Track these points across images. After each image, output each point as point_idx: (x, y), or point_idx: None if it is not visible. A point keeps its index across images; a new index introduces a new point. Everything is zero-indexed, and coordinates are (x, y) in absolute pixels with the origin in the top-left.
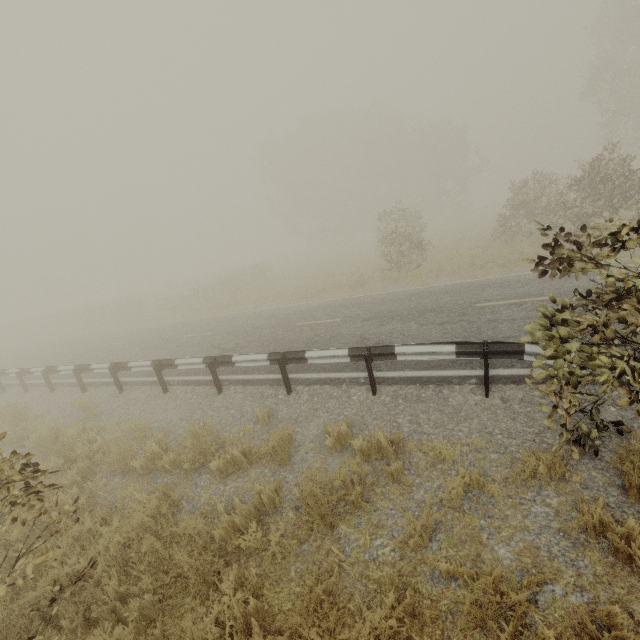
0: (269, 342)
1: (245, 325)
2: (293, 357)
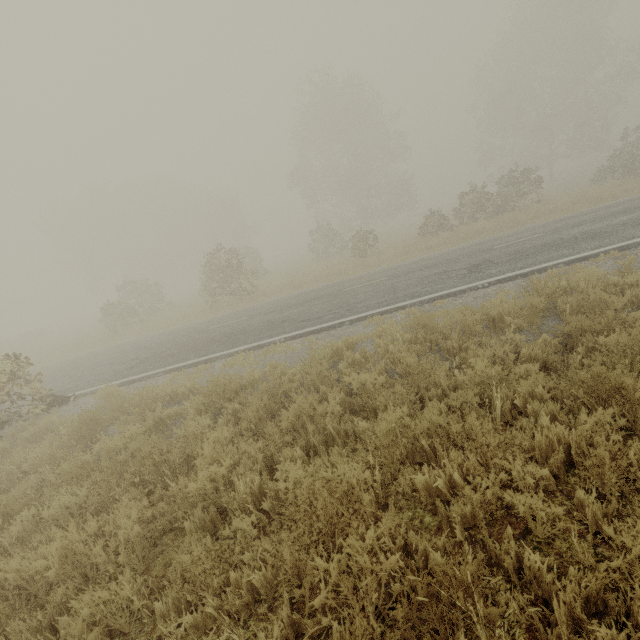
0: None
1: None
2: None
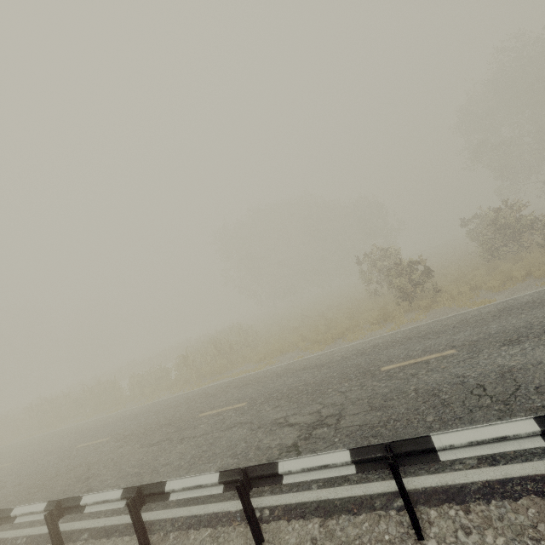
0: (380, 400)
1: (290, 384)
2: None
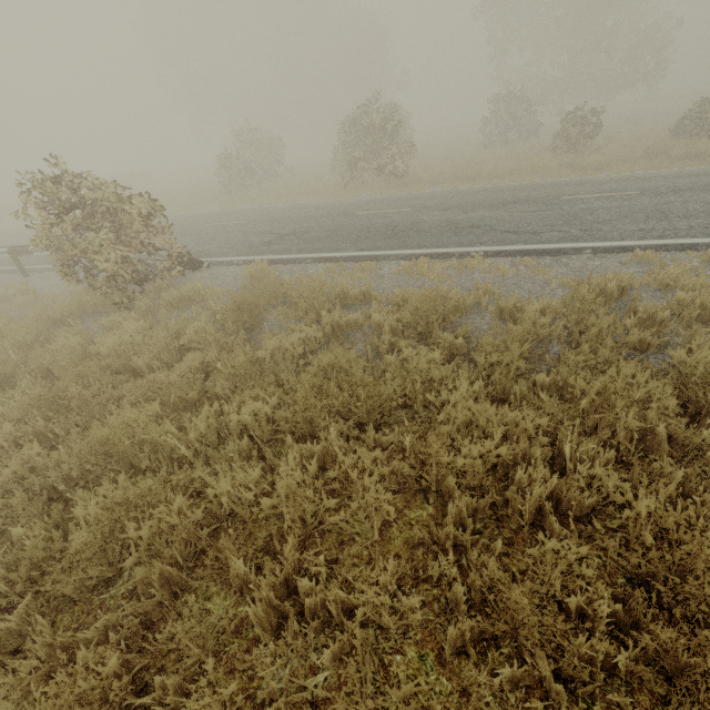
0: None
1: None
2: (22, 250)
